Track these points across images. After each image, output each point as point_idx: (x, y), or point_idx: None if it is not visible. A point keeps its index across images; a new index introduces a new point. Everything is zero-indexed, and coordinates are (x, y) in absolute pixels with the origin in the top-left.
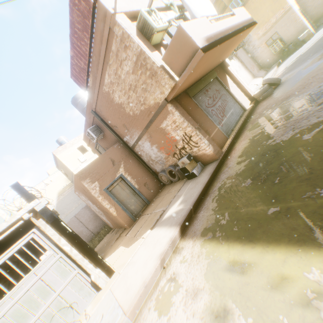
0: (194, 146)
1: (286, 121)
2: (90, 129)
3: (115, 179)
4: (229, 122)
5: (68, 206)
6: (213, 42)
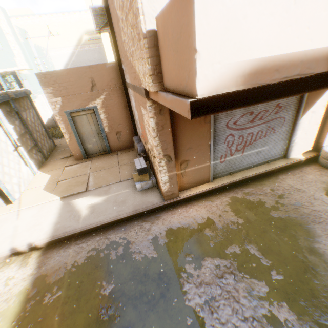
0: (156, 166)
1: (238, 268)
2: (93, 10)
3: (85, 108)
4: (240, 162)
5: (89, 63)
6: (271, 84)
